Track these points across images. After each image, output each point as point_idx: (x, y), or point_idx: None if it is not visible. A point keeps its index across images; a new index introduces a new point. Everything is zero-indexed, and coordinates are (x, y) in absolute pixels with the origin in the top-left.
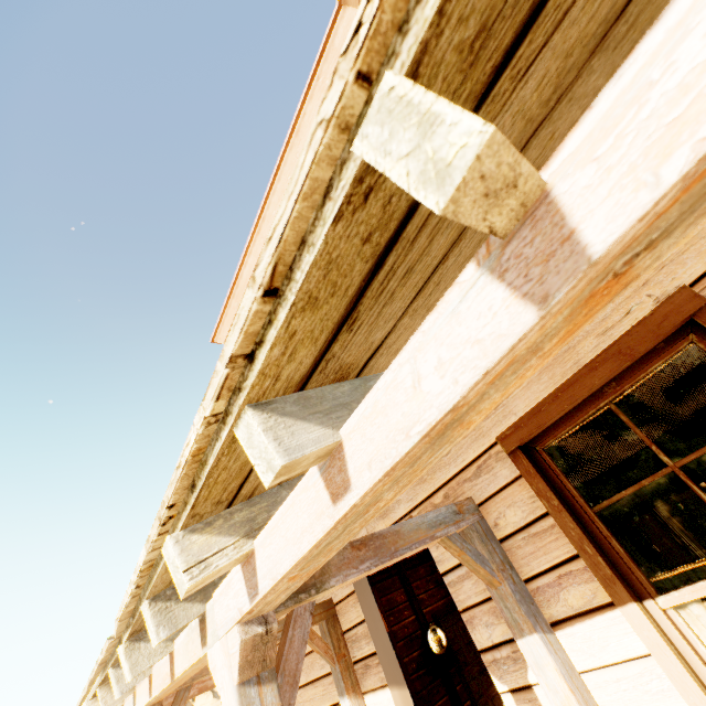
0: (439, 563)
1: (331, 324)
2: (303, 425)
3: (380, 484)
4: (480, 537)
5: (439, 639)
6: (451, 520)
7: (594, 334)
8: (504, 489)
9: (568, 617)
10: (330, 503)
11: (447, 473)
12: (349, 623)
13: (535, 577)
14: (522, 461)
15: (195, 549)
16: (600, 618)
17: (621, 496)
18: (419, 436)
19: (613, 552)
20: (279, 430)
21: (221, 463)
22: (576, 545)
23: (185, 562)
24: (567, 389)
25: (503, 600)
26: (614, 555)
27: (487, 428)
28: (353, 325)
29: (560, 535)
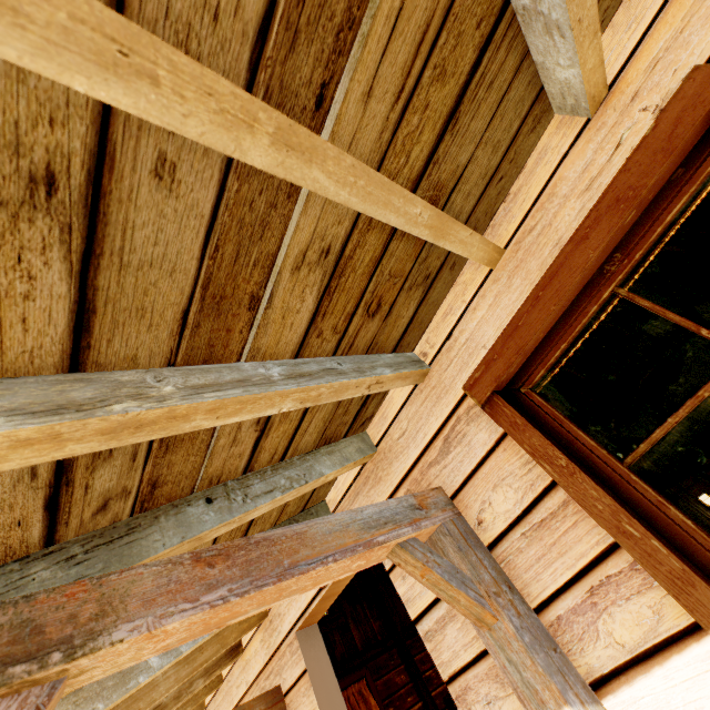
0: (409, 603)
1: None
2: None
3: None
4: (455, 543)
5: None
6: (406, 517)
7: (574, 195)
8: (484, 462)
9: (620, 666)
10: None
11: (406, 461)
12: None
13: (552, 600)
14: (503, 411)
15: None
16: (680, 660)
17: (668, 428)
18: None
19: (676, 527)
20: None
21: None
22: (609, 526)
23: None
24: (550, 283)
25: (504, 649)
26: (679, 533)
27: (449, 379)
28: None
29: (580, 516)
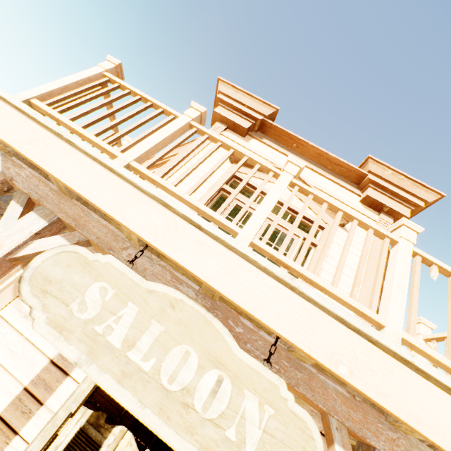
0: None
1: None
2: None
3: None
4: None
5: None
6: None
7: None
8: None
9: None
10: None
11: None
12: None
13: None
14: None
15: None
16: None
17: None
18: None
19: None
20: None
21: None
22: None
23: None
24: None
25: None
26: None
27: None
28: None
29: None
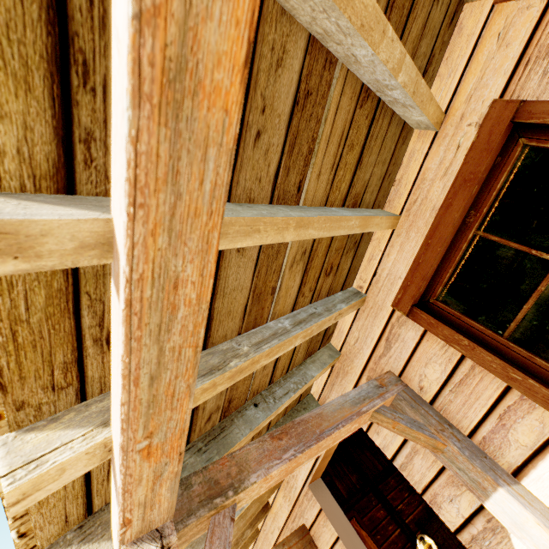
0: (384, 449)
1: (39, 60)
2: (53, 207)
3: (141, 231)
4: (409, 404)
5: (429, 546)
6: (375, 393)
7: (437, 179)
8: (416, 350)
9: (527, 459)
10: (118, 305)
11: (362, 357)
12: (326, 546)
13: (477, 427)
14: (421, 316)
15: (28, 449)
16: None
17: (525, 312)
18: (125, 92)
19: (542, 370)
20: (3, 205)
21: (0, 310)
22: (502, 376)
23: (9, 465)
24: (434, 234)
25: (454, 462)
26: (544, 373)
27: (381, 301)
28: (91, 82)
29: (483, 373)
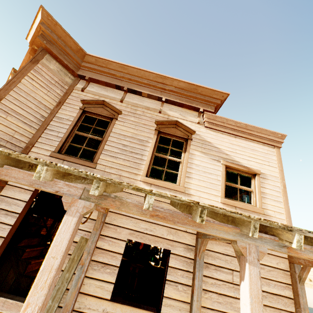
0: None
1: None
2: None
3: None
4: None
5: None
6: None
7: None
8: None
9: None
10: None
11: None
12: None
13: None
14: None
15: None
16: None
17: None
18: None
19: None
20: None
21: None
22: None
23: None
24: None
25: None
26: None
27: None
28: None
29: None
